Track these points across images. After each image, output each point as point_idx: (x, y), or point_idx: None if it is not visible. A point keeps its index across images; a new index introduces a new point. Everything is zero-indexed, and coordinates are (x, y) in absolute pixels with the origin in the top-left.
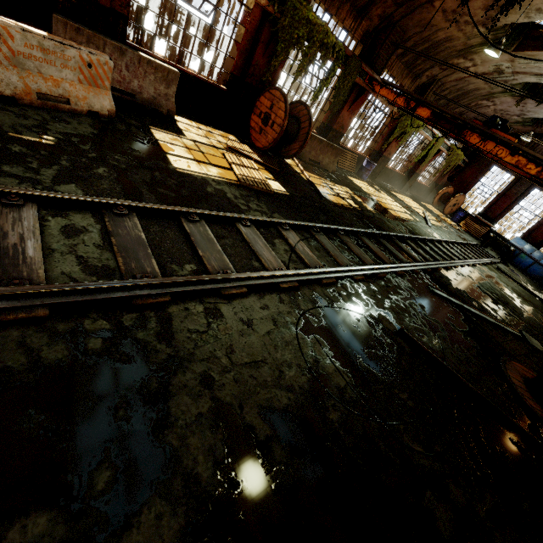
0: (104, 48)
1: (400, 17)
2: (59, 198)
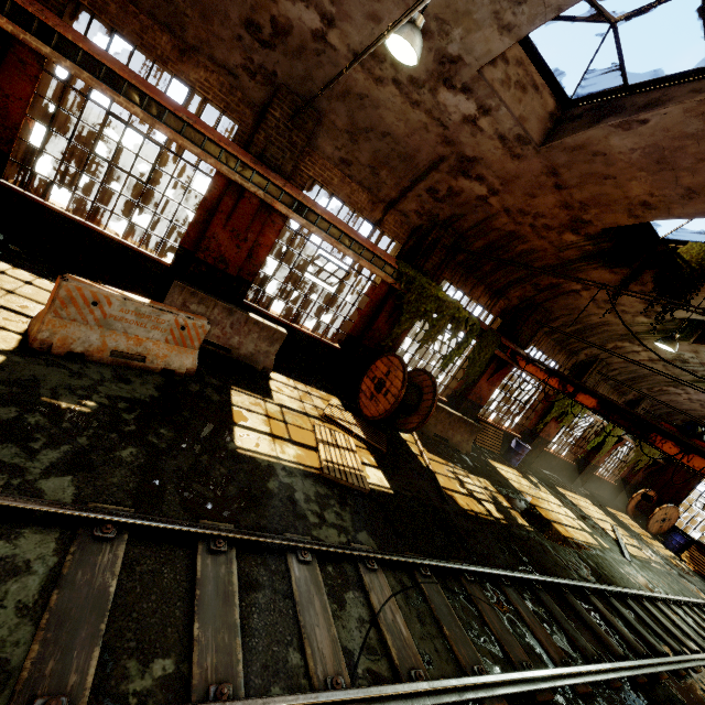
0: (214, 308)
1: (542, 300)
2: (22, 509)
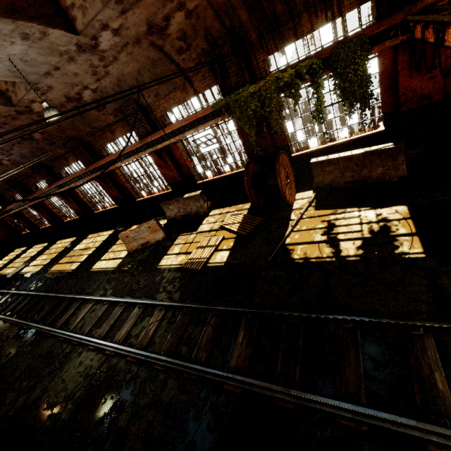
0: (174, 203)
1: None
2: (97, 299)
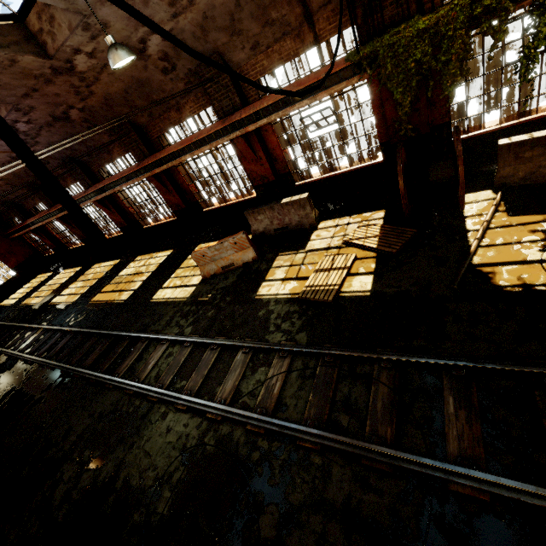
0: (266, 212)
1: None
2: (173, 339)
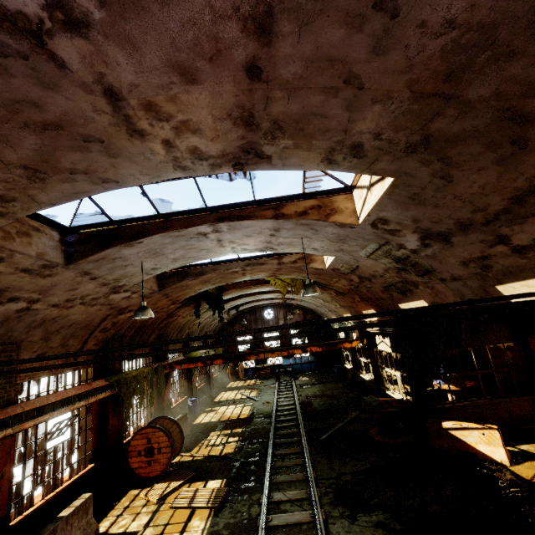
0: None
1: (163, 331)
2: None
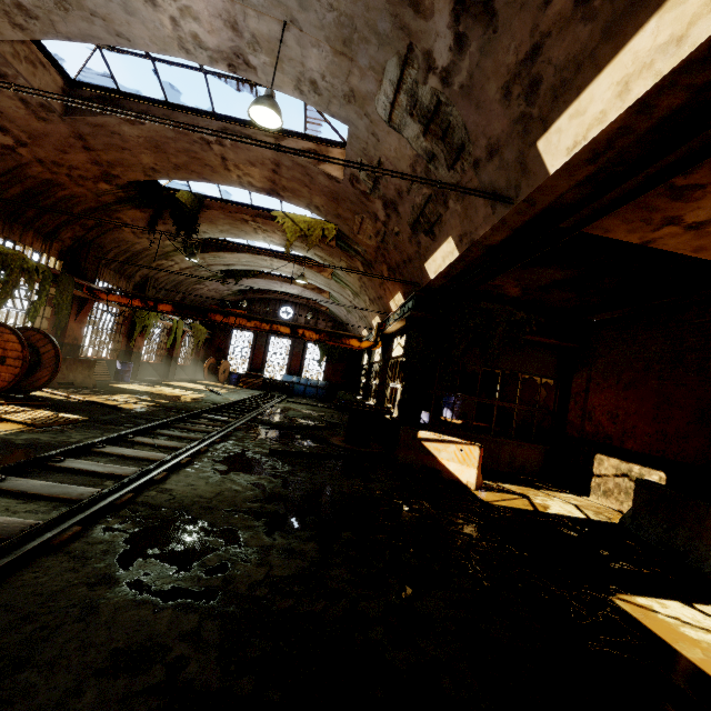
0: None
1: (93, 237)
2: None
